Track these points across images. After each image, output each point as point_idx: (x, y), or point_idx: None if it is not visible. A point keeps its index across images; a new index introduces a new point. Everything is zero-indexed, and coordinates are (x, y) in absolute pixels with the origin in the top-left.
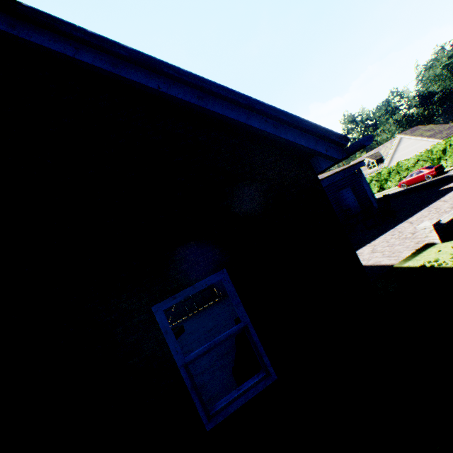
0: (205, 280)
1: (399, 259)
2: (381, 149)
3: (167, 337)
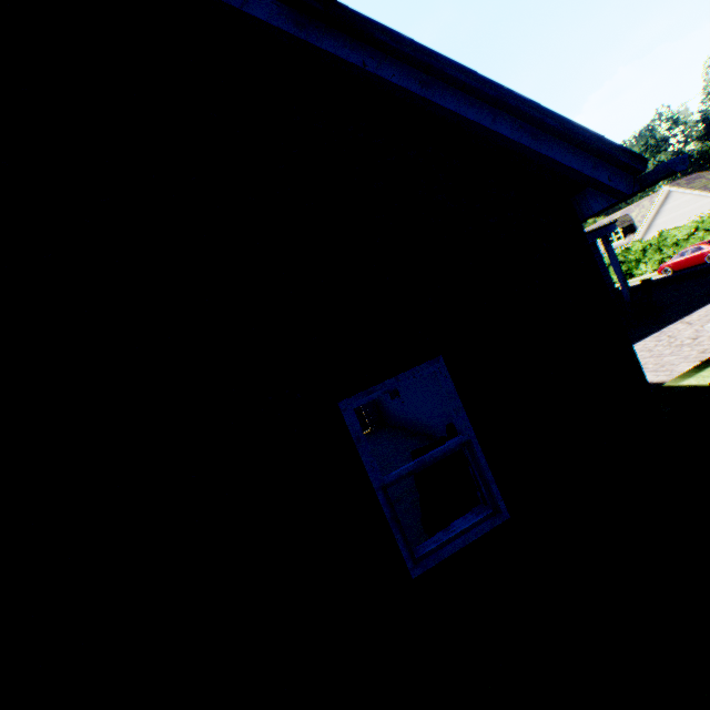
0: (413, 371)
1: (673, 374)
2: (633, 211)
3: (359, 446)
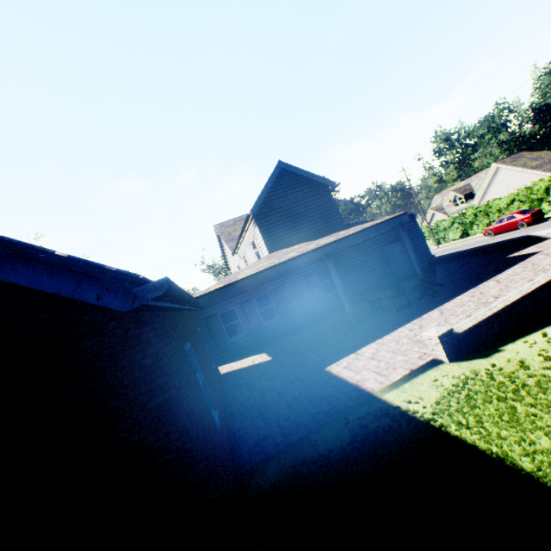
0: None
1: (384, 383)
2: (473, 181)
3: None
